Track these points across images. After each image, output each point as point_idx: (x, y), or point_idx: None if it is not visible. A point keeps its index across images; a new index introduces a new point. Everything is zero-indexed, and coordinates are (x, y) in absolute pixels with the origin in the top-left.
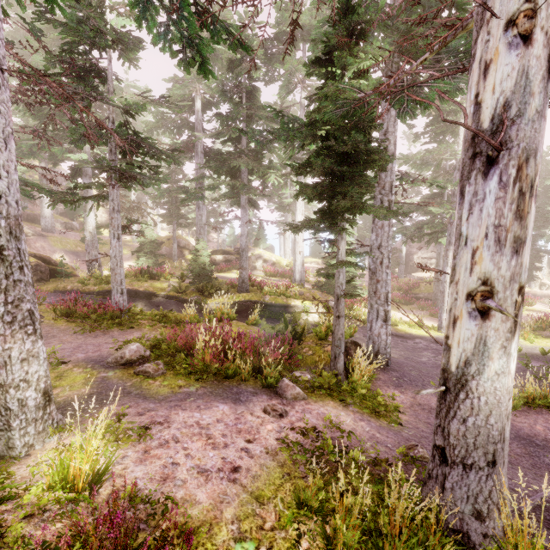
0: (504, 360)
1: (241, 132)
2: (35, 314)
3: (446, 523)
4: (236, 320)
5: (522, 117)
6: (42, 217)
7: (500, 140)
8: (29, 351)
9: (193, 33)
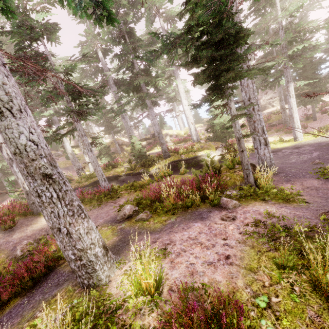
0: None
1: (139, 58)
2: (81, 206)
3: None
4: None
5: None
6: None
7: None
8: (87, 227)
9: None
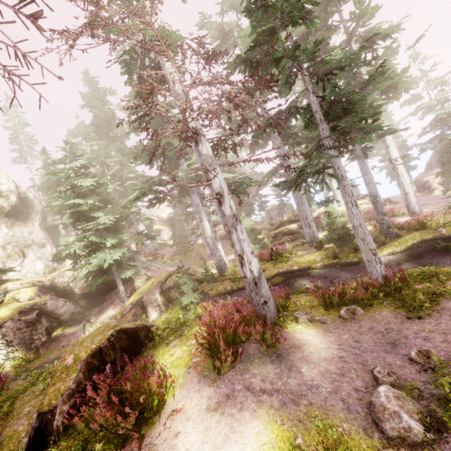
0: None
1: None
2: None
3: None
4: (431, 263)
5: None
6: (145, 246)
7: None
8: None
9: None
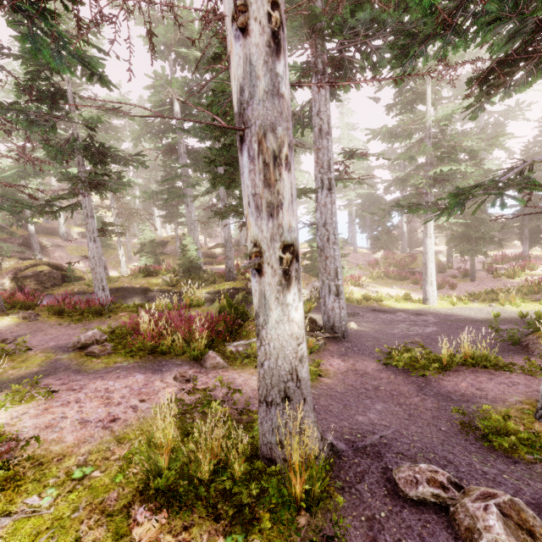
0: (279, 310)
1: (185, 131)
2: None
3: (261, 453)
4: None
5: (253, 98)
6: (58, 230)
7: (243, 120)
8: None
9: (82, 54)
